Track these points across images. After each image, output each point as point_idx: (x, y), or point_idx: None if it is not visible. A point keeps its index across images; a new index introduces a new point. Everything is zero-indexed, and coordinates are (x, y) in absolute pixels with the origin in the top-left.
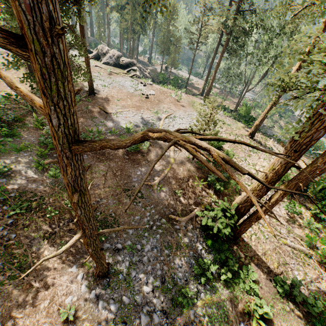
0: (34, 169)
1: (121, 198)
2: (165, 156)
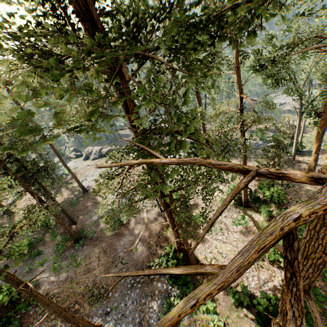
0: (52, 273)
1: (110, 270)
2: (140, 219)
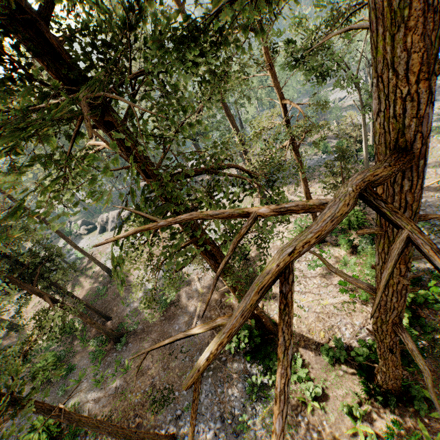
0: (96, 389)
1: (170, 364)
2: (193, 292)
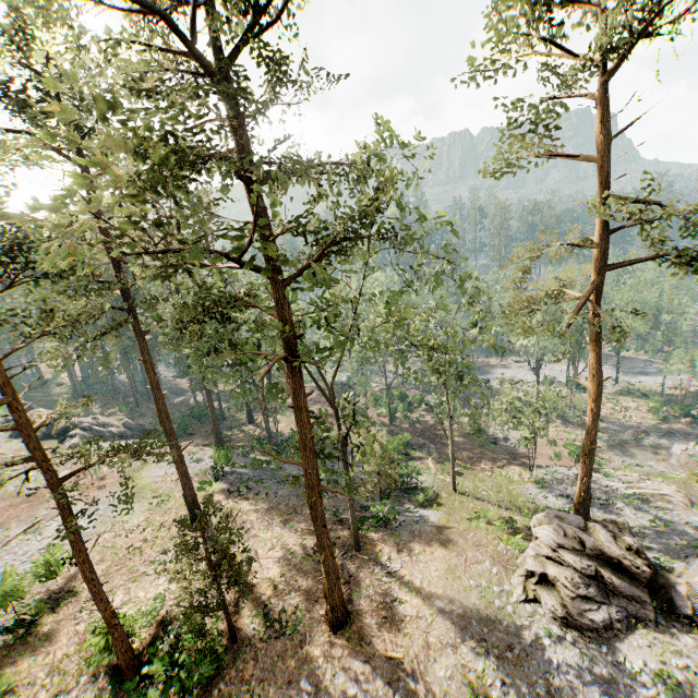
0: None
1: None
2: None
